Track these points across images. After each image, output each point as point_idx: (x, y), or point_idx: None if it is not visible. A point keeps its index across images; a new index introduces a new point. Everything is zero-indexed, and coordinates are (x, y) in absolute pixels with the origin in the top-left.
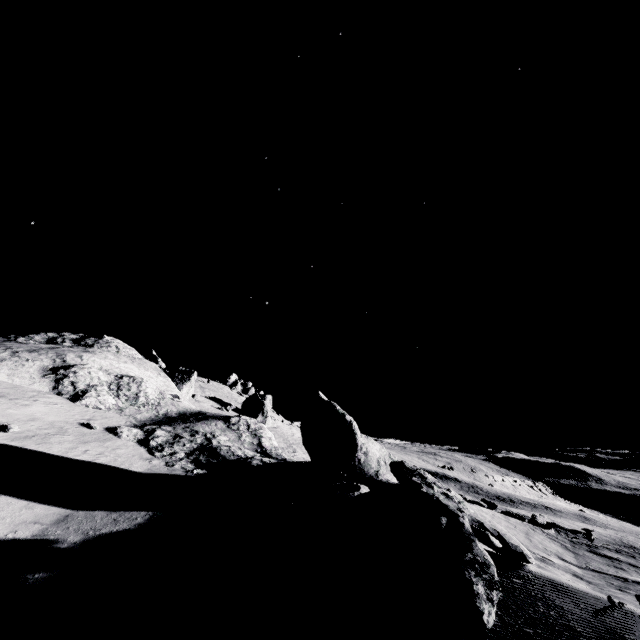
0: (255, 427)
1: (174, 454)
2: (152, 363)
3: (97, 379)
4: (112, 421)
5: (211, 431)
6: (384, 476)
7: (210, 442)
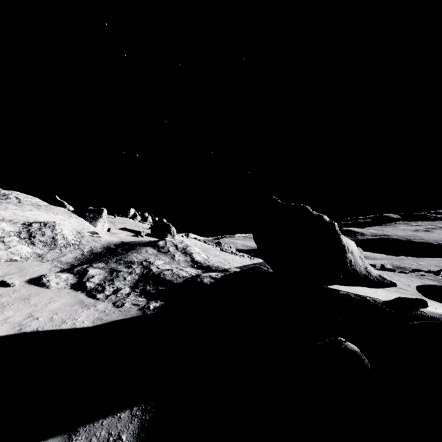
0: (182, 246)
1: (118, 291)
2: (59, 208)
3: (1, 231)
4: (33, 271)
5: (145, 258)
6: (373, 272)
7: (149, 270)
